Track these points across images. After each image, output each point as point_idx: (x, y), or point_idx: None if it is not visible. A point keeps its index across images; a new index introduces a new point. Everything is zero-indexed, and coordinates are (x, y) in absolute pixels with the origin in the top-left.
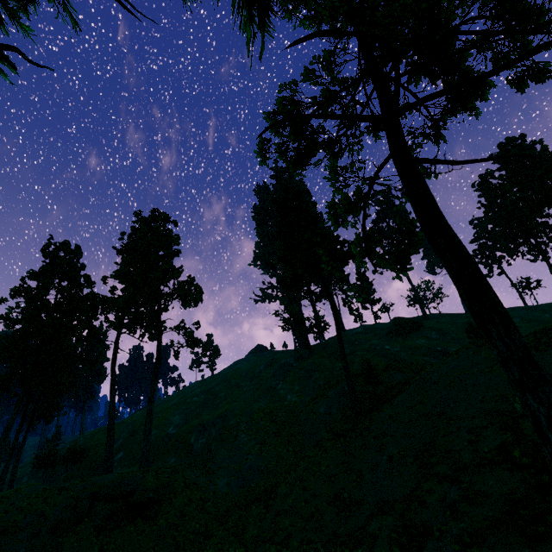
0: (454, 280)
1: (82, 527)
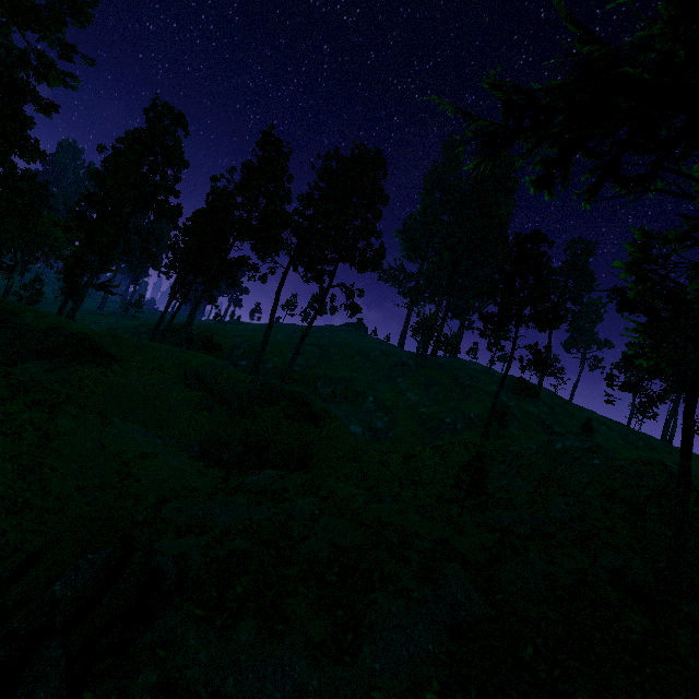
0: (682, 437)
1: (274, 409)
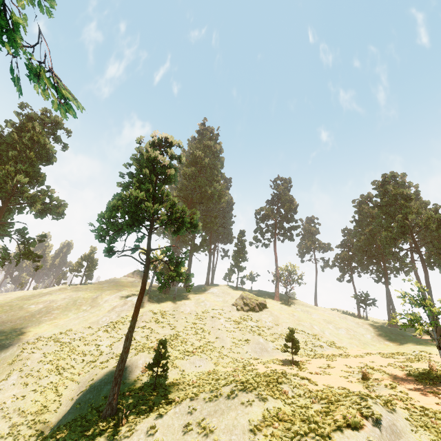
0: None
1: None
